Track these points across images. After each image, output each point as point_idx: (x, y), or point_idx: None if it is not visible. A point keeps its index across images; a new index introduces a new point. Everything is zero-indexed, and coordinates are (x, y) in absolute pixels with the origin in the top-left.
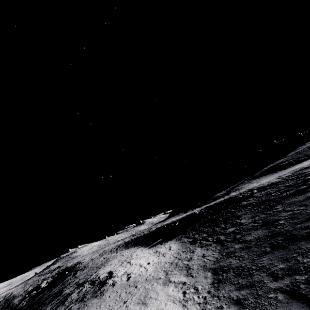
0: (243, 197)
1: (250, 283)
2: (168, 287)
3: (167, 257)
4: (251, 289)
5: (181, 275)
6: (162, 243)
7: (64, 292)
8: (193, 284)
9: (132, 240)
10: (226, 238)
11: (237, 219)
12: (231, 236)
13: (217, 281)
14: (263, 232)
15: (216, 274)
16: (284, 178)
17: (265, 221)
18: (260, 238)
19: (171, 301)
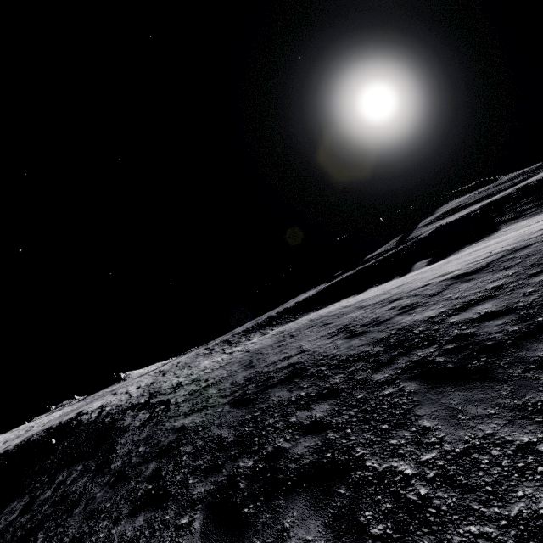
0: None
1: None
2: None
3: None
4: None
5: None
6: (472, 243)
7: (435, 312)
8: None
9: (272, 318)
10: None
11: None
12: None
13: None
14: None
15: None
16: None
17: None
18: None
19: None
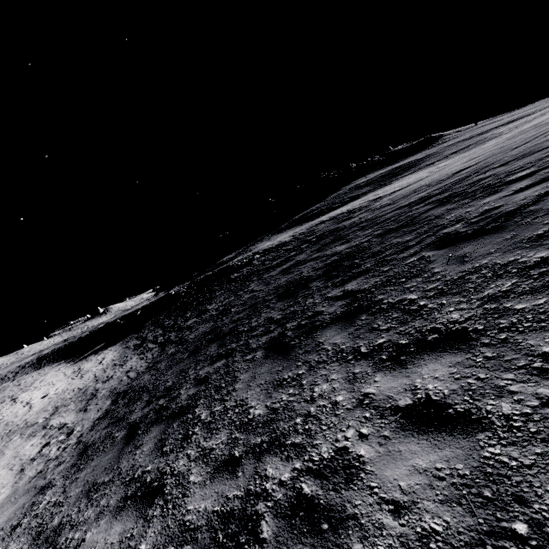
0: (241, 265)
1: (123, 415)
2: (30, 441)
3: (85, 379)
4: (115, 425)
5: (74, 411)
6: (99, 352)
7: None
8: (74, 425)
9: (54, 353)
10: (175, 337)
11: (208, 304)
12: (182, 334)
13: (104, 414)
14: (208, 326)
15: (113, 403)
16: (296, 236)
17: (226, 307)
18: (198, 336)
19: (9, 467)
